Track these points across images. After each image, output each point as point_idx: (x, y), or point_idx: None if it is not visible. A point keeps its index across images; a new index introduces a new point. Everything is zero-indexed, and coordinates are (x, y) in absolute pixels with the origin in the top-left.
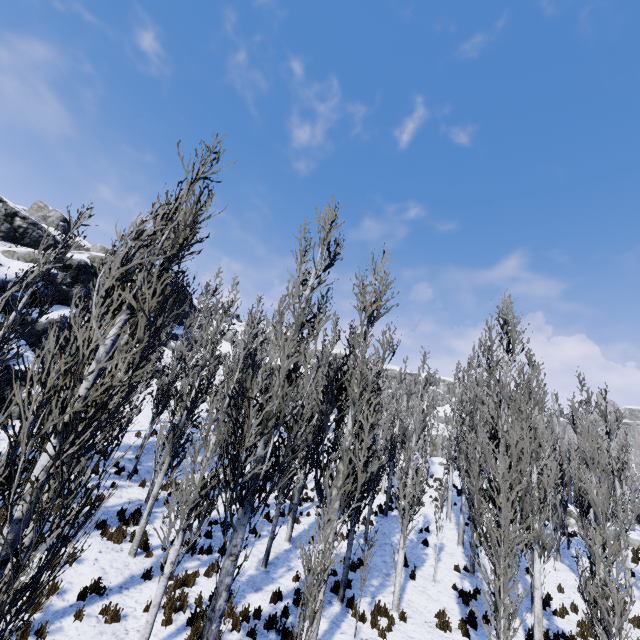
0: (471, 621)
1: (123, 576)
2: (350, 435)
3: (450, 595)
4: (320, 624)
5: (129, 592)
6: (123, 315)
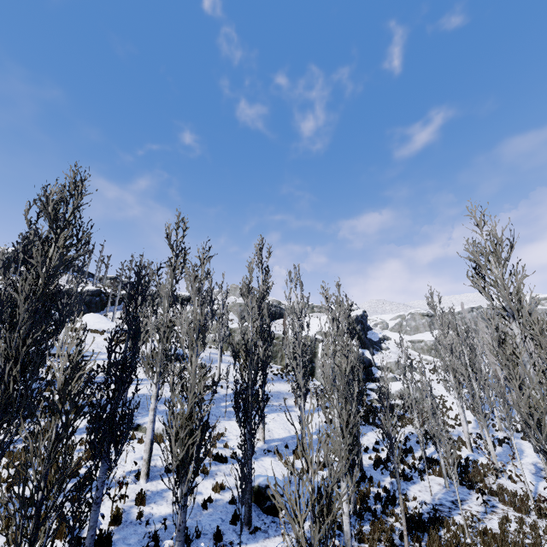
0: None
1: None
2: None
3: None
4: None
5: None
6: None
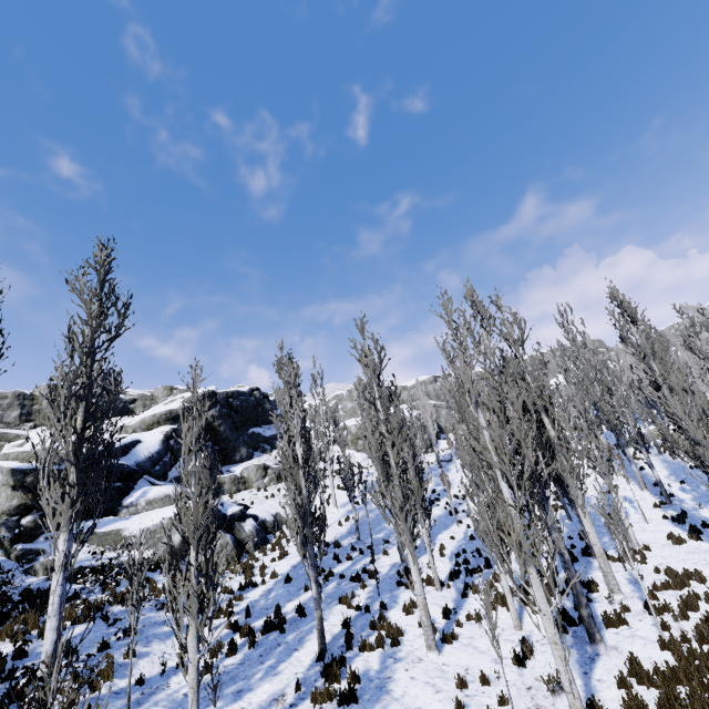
0: (695, 530)
1: (450, 602)
2: (554, 433)
3: (665, 524)
4: (597, 574)
5: (465, 607)
6: (480, 411)
